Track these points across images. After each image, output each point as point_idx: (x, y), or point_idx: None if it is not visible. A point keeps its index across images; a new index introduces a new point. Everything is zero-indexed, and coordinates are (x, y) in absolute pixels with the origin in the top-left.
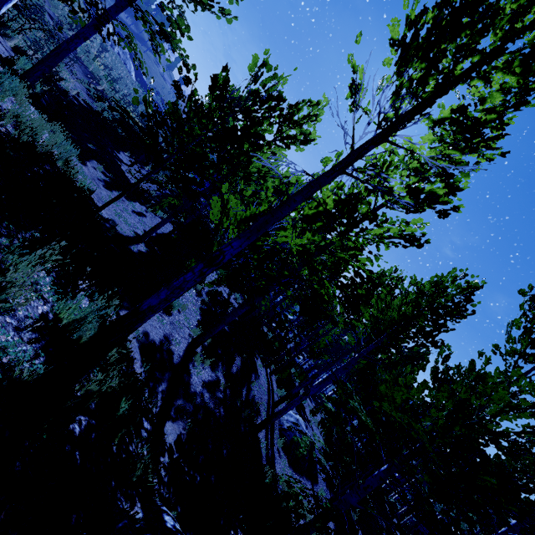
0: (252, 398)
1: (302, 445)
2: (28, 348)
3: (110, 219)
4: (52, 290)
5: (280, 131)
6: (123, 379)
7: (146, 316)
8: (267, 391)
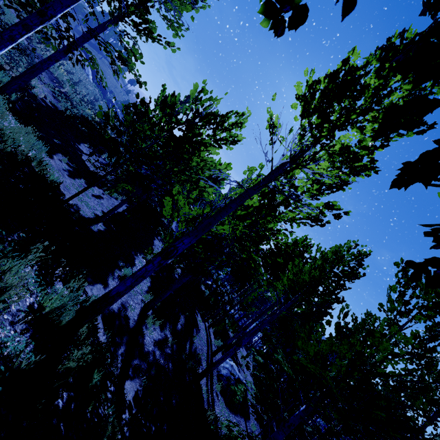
0: (194, 350)
1: (238, 393)
2: (21, 338)
3: (74, 204)
4: (37, 283)
5: (214, 135)
6: (92, 351)
7: (115, 300)
8: (207, 343)
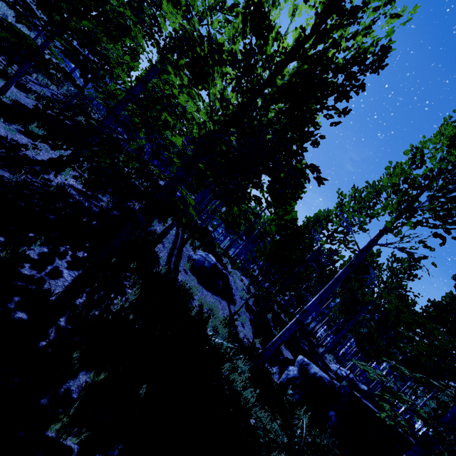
0: (152, 230)
1: None
2: None
3: None
4: None
5: None
6: None
7: None
8: (175, 235)
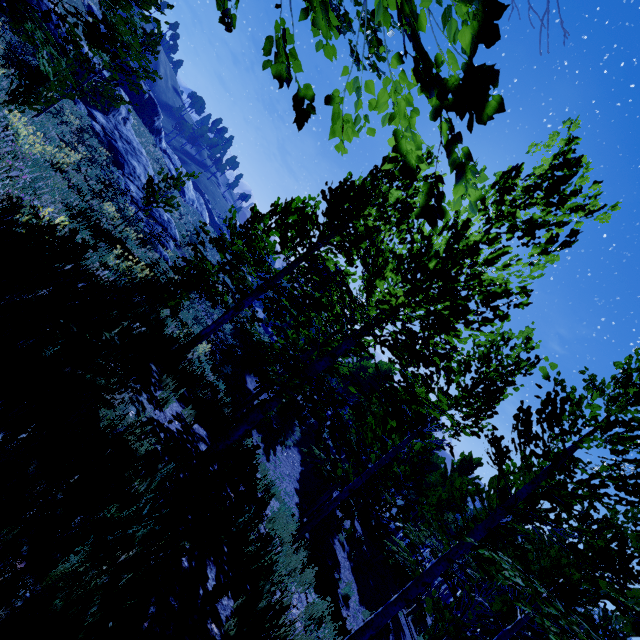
0: None
1: None
2: None
3: None
4: None
5: None
6: None
7: None
8: None
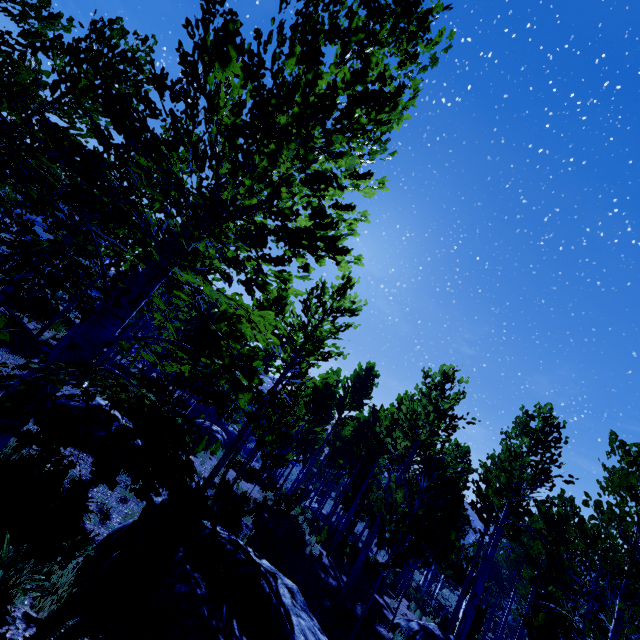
0: None
1: None
2: None
3: None
4: None
5: None
6: None
7: None
8: None
